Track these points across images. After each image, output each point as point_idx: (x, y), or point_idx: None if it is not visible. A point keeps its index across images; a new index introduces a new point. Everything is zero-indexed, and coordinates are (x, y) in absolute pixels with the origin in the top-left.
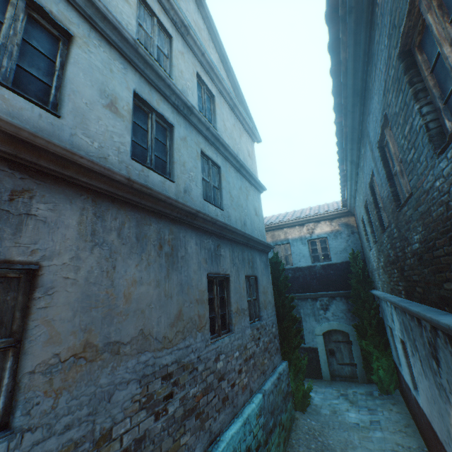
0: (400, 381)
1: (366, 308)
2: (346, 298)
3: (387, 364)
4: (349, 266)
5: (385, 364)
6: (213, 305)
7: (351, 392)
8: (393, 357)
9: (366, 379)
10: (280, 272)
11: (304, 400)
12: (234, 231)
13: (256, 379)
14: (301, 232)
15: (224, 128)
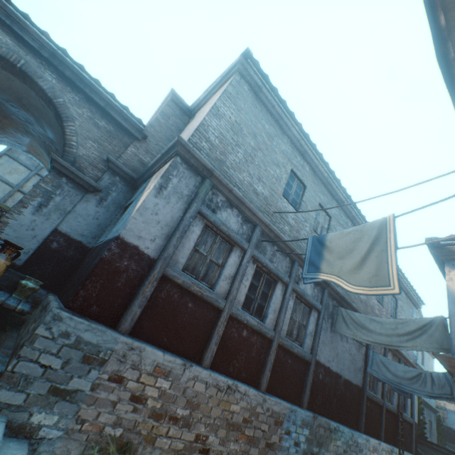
0: None
1: None
2: None
3: None
4: None
5: None
6: None
7: None
8: None
9: None
10: (440, 424)
11: None
12: (427, 404)
13: None
14: (454, 407)
15: (425, 363)
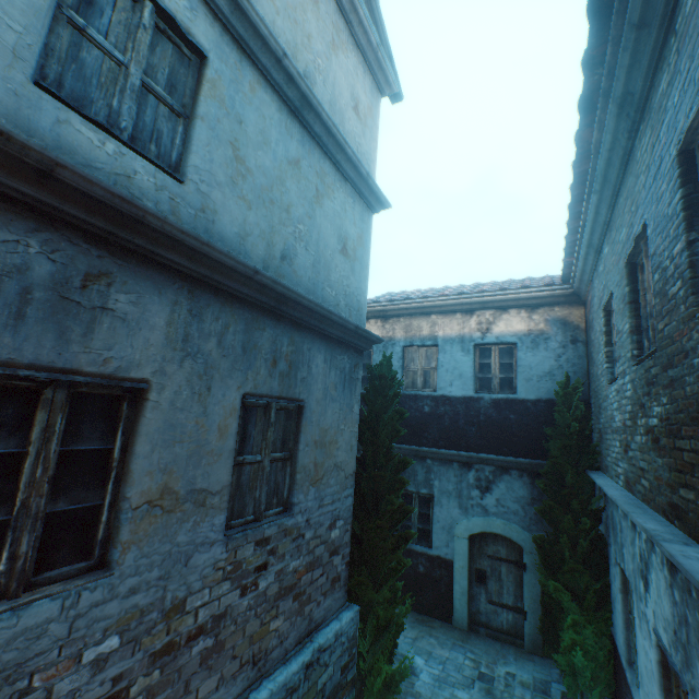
0: (620, 692)
1: (571, 510)
2: (532, 475)
3: (595, 642)
4: (553, 411)
5: (592, 640)
6: (16, 480)
7: (503, 674)
8: (613, 630)
9: (541, 648)
10: (389, 401)
11: (386, 694)
12: (194, 247)
13: (211, 693)
14: (464, 325)
15: None
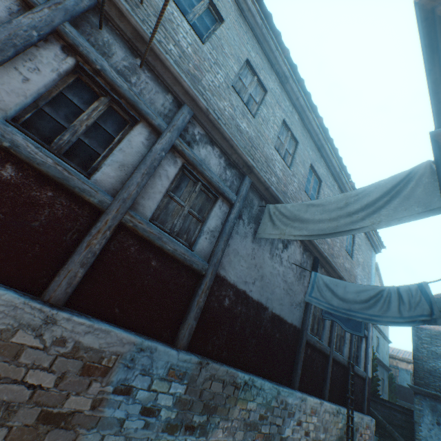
0: None
1: None
2: None
3: None
4: None
5: None
6: None
7: None
8: None
9: None
10: (392, 382)
11: None
12: (381, 362)
13: None
14: (406, 366)
15: None
